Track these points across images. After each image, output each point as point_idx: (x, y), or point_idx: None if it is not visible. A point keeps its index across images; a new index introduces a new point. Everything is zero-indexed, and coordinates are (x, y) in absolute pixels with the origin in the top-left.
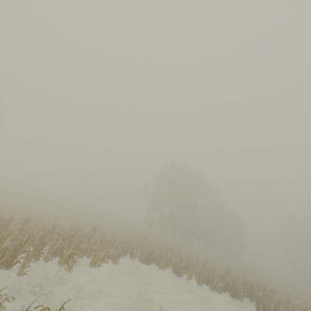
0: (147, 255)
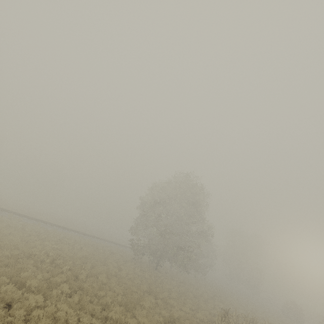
0: None
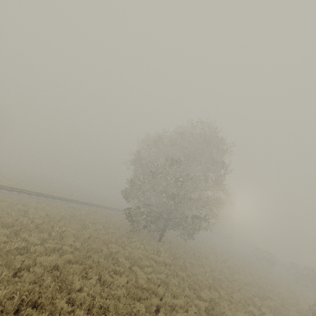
0: None
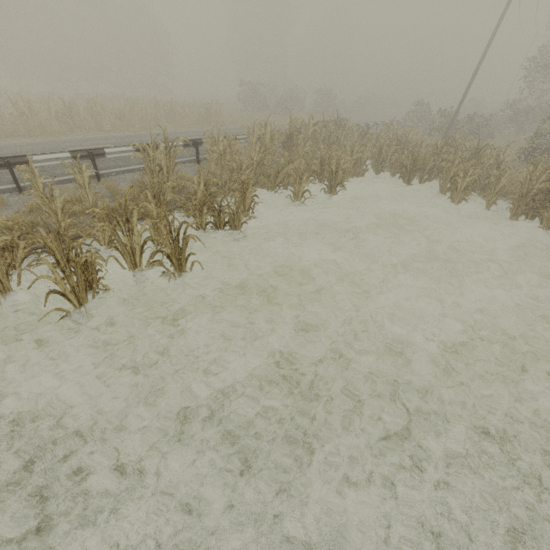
0: None
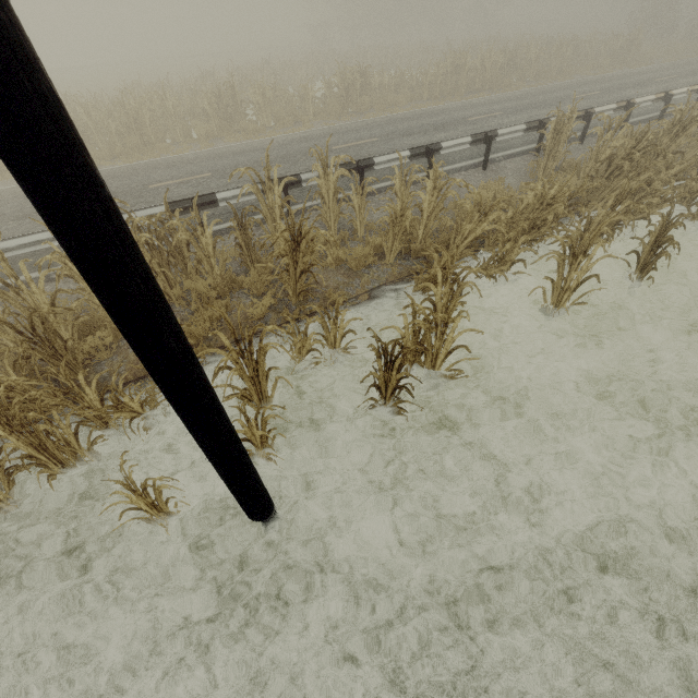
0: (343, 67)
